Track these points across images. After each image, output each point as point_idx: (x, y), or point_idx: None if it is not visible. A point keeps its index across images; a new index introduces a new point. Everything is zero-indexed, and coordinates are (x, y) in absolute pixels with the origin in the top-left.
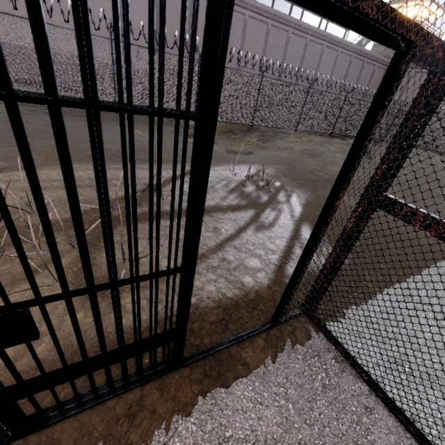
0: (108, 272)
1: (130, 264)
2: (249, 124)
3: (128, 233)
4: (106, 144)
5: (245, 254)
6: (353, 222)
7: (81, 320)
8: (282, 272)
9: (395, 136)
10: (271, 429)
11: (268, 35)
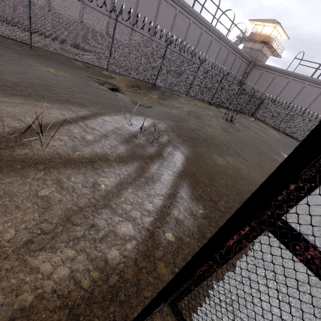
0: None
1: None
2: (152, 83)
3: None
4: (5, 74)
5: (119, 218)
6: (236, 240)
7: None
8: (154, 239)
9: None
10: None
11: (175, 17)
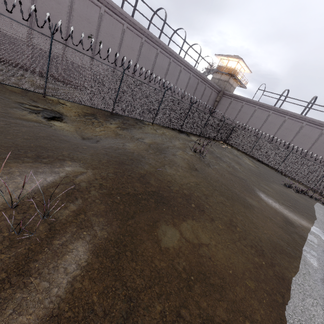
0: None
1: None
2: (109, 111)
3: None
4: None
5: None
6: None
7: None
8: None
9: None
10: None
11: (141, 46)
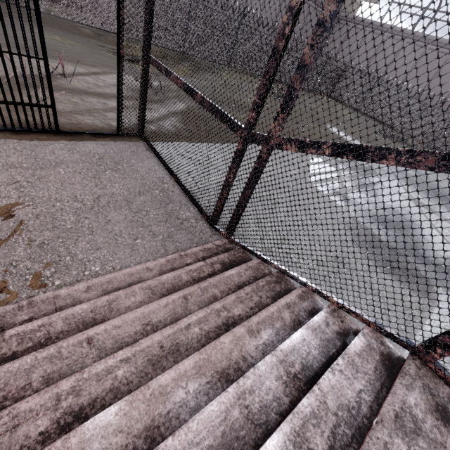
0: (7, 48)
1: (17, 48)
2: (180, 52)
3: (13, 30)
4: (19, 39)
5: None
6: (142, 71)
7: (4, 114)
8: None
9: (144, 23)
10: (98, 152)
11: None
